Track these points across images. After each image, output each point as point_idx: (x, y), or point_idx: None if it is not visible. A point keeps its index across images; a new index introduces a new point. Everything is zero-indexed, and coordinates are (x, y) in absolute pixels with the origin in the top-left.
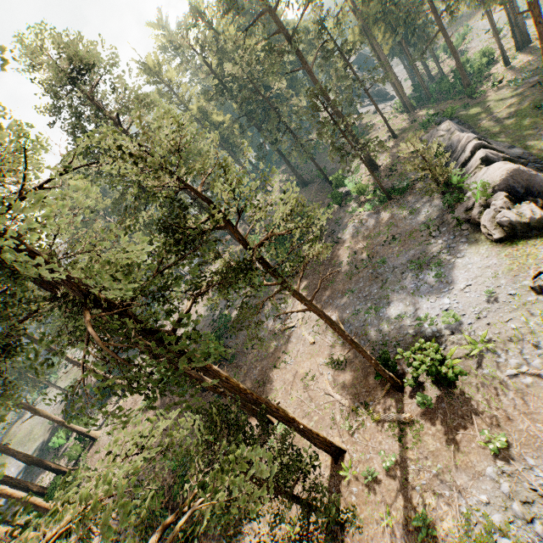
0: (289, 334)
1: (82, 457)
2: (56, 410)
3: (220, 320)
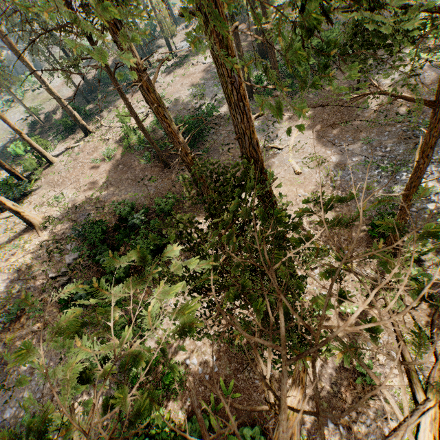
0: (274, 154)
1: (37, 172)
2: (19, 125)
3: (206, 107)
